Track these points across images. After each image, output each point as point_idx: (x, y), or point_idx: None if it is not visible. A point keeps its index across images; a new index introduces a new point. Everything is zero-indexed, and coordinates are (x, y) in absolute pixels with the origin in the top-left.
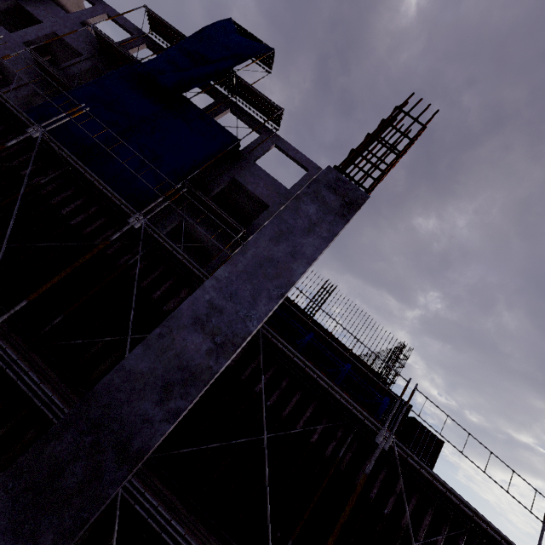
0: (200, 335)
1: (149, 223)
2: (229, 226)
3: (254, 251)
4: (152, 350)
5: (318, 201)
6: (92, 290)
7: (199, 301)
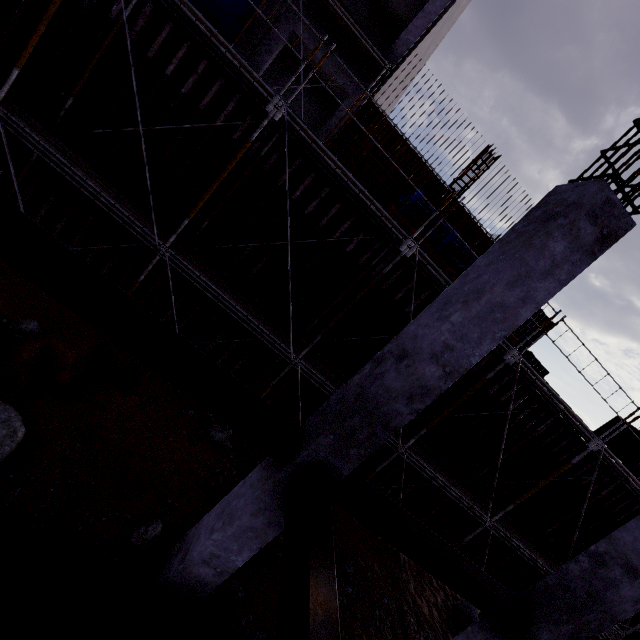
0: (435, 366)
1: (292, 113)
2: (363, 52)
3: (488, 297)
4: (401, 375)
5: (571, 236)
6: (229, 191)
7: (436, 341)
